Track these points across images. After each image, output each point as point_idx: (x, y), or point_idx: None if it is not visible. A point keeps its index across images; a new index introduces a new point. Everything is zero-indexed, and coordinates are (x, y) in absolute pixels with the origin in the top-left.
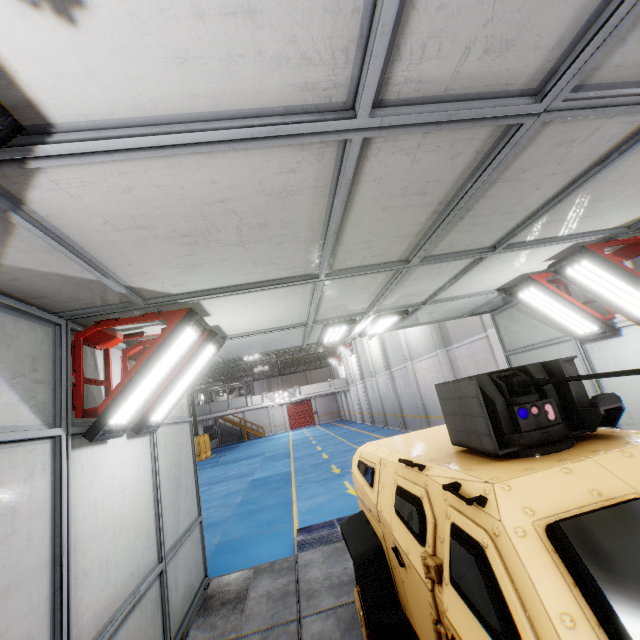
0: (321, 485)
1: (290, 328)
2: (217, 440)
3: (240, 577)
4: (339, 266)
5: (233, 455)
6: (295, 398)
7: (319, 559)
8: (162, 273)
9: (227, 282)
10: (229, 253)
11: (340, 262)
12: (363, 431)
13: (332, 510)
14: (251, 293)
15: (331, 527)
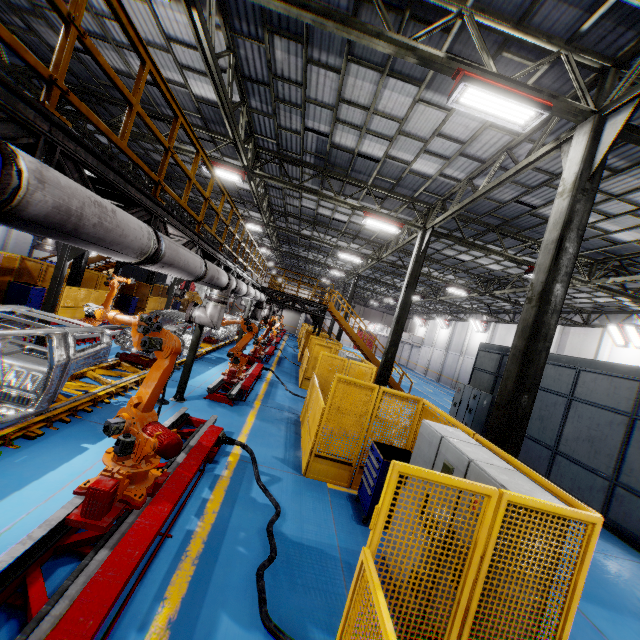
0: None
1: None
2: None
3: None
4: None
5: None
6: (382, 333)
7: None
8: None
9: None
10: None
11: None
12: (434, 383)
13: None
14: None
15: None
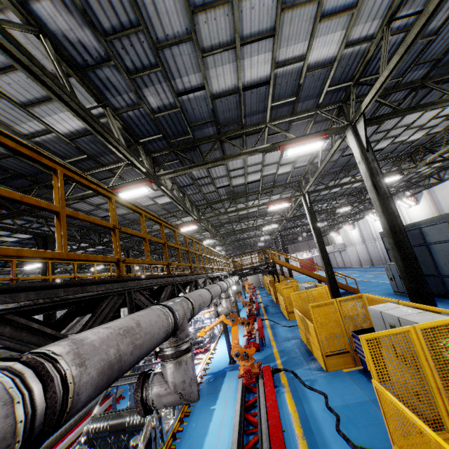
0: None
1: None
2: None
3: None
4: None
5: None
6: (314, 255)
7: None
8: None
9: None
10: None
11: None
12: (371, 269)
13: None
14: None
15: None
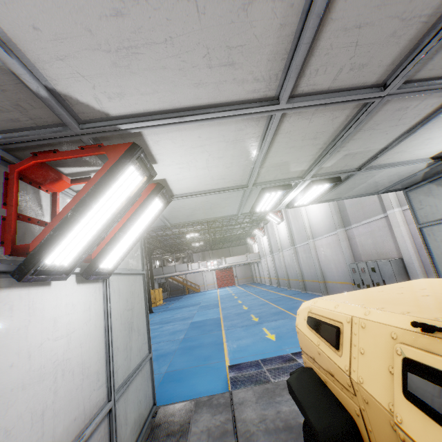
0: (244, 330)
1: (231, 190)
2: (167, 293)
3: (183, 408)
4: (305, 86)
5: (178, 303)
6: (222, 266)
7: (252, 398)
8: (88, 63)
9: (173, 100)
10: (175, 21)
11: (309, 76)
12: (272, 291)
13: (256, 351)
14: (199, 128)
15: (258, 367)
